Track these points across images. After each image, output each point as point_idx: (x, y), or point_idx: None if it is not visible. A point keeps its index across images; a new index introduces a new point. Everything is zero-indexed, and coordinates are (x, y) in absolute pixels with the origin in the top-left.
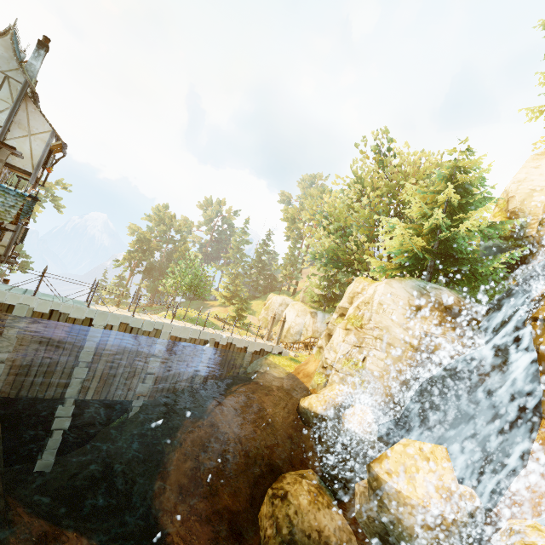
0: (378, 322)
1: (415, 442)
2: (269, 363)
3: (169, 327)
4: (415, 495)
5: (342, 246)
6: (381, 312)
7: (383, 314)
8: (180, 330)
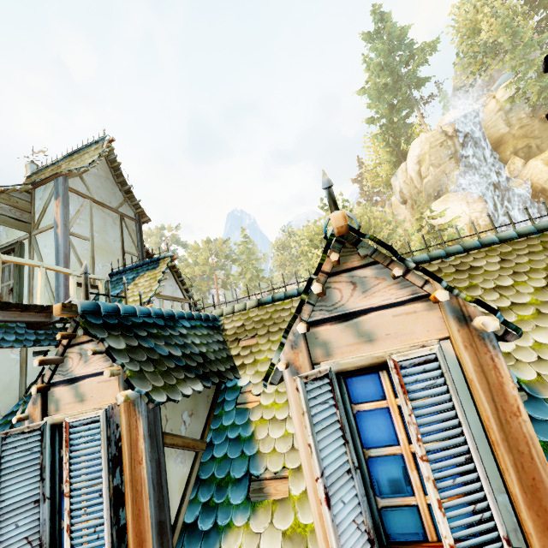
0: None
1: None
2: None
3: None
4: None
5: None
6: None
7: None
8: None
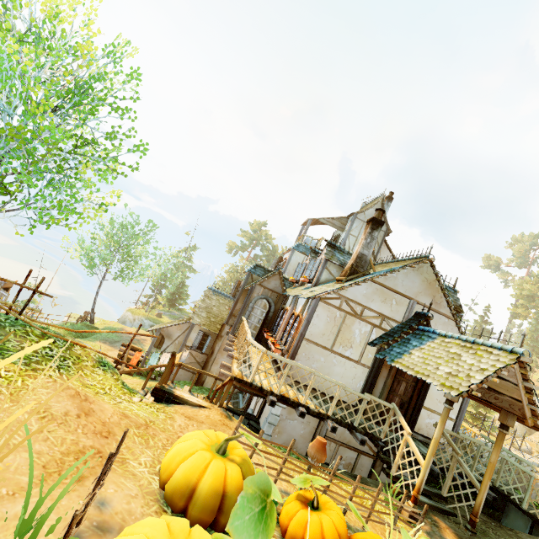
0: None
1: None
2: None
3: None
4: None
5: None
6: None
7: None
8: None
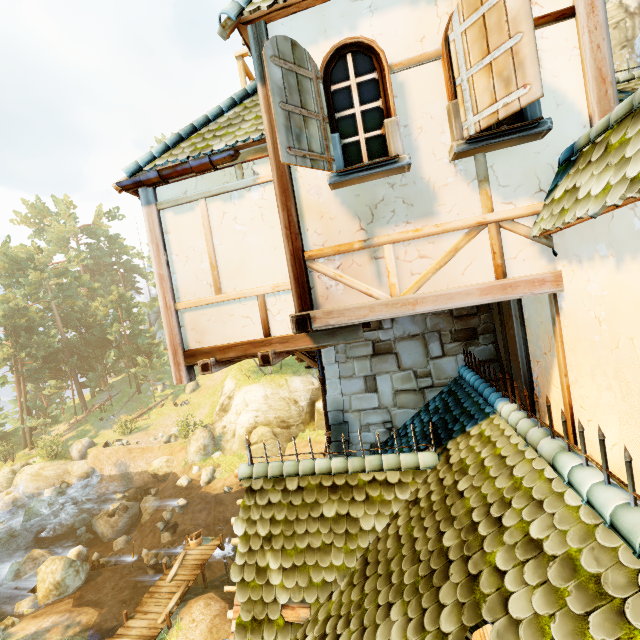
0: None
1: None
2: None
3: None
4: None
5: None
6: None
7: None
8: None
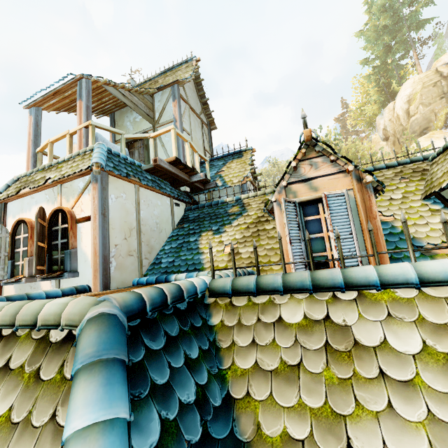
0: None
1: None
2: None
3: None
4: None
5: None
6: None
7: None
8: None
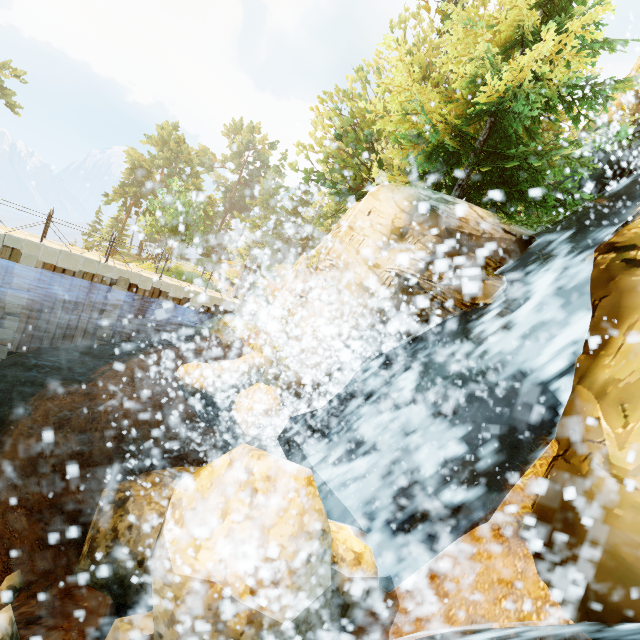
0: (337, 256)
1: (247, 454)
2: (221, 324)
3: (34, 247)
4: (195, 558)
5: (363, 166)
6: (347, 240)
7: (348, 244)
8: (58, 256)
